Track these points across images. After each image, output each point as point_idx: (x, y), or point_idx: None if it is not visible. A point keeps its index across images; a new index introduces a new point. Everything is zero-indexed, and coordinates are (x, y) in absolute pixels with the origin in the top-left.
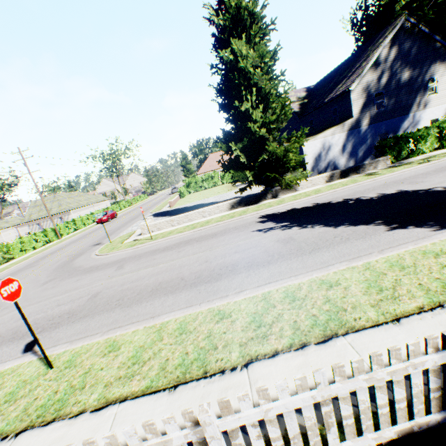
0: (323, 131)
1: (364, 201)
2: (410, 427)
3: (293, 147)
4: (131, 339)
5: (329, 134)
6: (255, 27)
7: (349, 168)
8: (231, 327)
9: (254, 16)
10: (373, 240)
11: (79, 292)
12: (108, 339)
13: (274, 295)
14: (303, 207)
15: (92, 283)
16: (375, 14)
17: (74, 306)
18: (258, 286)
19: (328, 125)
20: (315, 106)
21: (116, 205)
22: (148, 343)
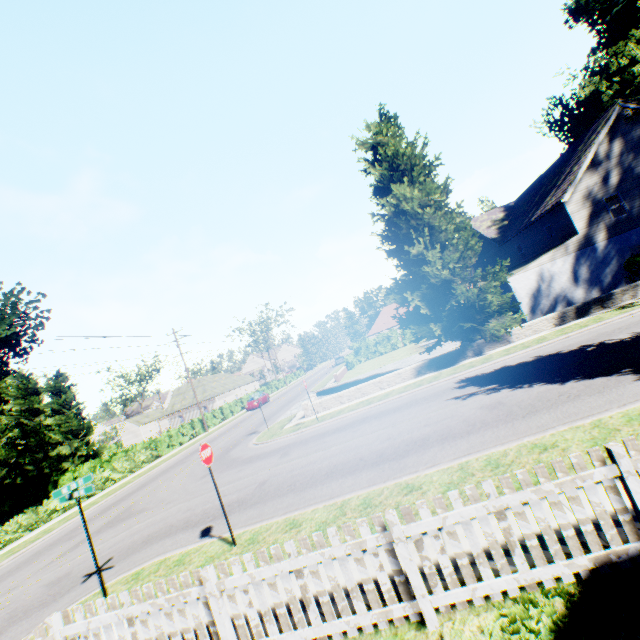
0: (537, 257)
1: (609, 346)
2: (605, 555)
3: (489, 286)
4: (311, 516)
5: (546, 260)
6: (416, 169)
7: (588, 303)
8: (422, 497)
9: (414, 158)
10: (613, 394)
11: (243, 481)
12: (287, 518)
13: (472, 464)
14: (518, 363)
15: (256, 472)
16: (579, 108)
17: (241, 495)
18: (455, 458)
19: (544, 248)
20: (518, 228)
21: (267, 386)
22: (331, 518)
